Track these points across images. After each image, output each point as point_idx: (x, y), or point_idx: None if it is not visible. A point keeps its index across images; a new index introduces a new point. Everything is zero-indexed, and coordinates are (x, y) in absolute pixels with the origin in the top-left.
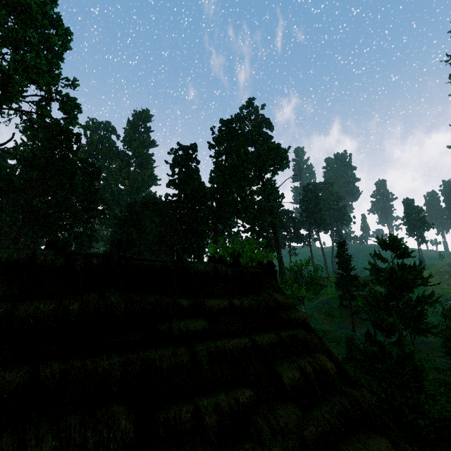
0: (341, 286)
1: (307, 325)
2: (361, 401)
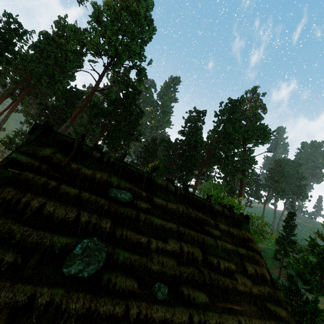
0: (280, 243)
1: (260, 254)
2: (279, 294)
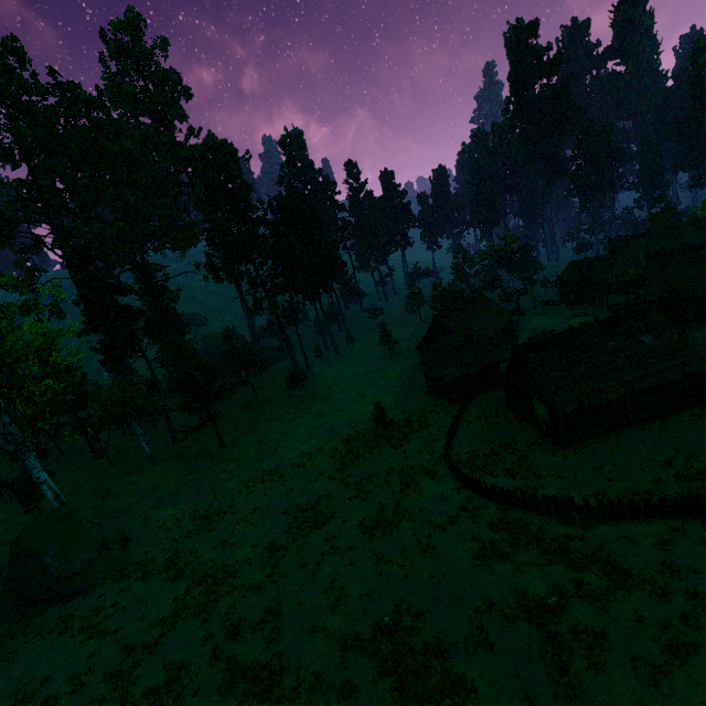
0: None
1: None
2: None
